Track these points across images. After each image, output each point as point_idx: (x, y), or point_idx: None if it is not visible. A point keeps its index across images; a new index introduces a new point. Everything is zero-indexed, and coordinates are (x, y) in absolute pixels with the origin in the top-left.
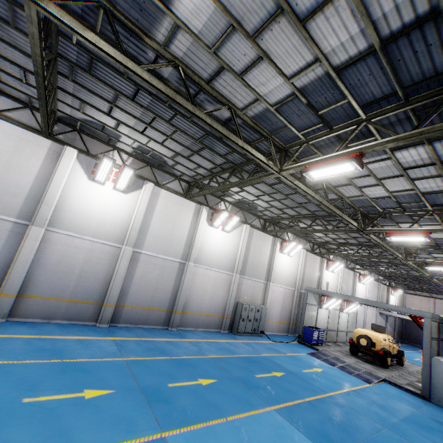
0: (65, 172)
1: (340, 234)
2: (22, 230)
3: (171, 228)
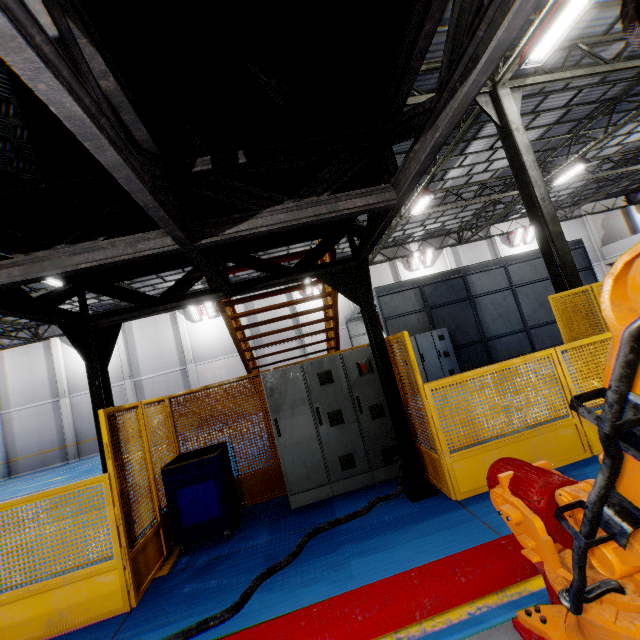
0: (58, 355)
1: None
2: (58, 404)
3: (157, 347)
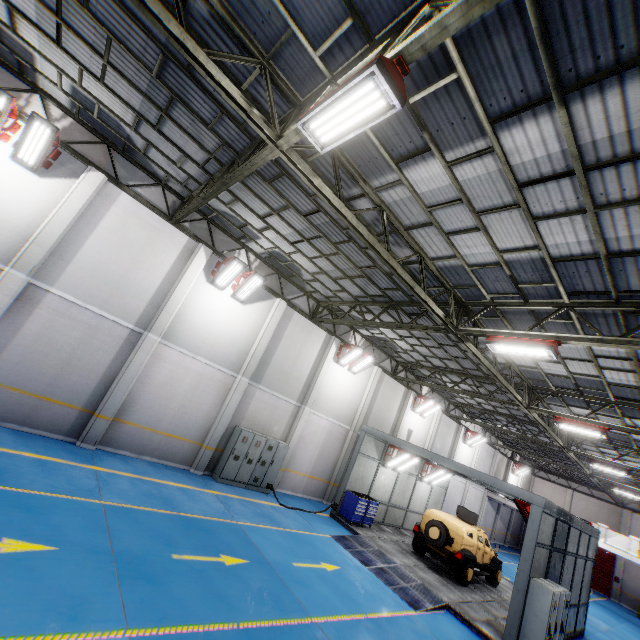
0: None
1: (432, 347)
2: None
3: (127, 265)
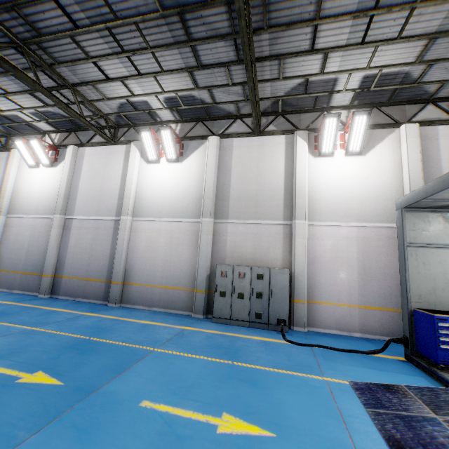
0: (12, 169)
1: None
2: None
3: (100, 184)
